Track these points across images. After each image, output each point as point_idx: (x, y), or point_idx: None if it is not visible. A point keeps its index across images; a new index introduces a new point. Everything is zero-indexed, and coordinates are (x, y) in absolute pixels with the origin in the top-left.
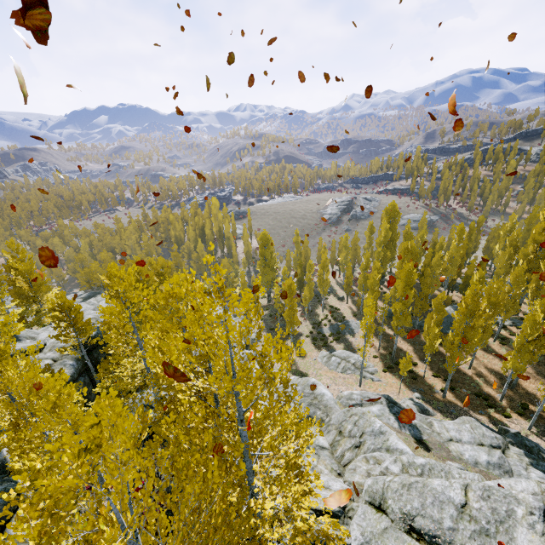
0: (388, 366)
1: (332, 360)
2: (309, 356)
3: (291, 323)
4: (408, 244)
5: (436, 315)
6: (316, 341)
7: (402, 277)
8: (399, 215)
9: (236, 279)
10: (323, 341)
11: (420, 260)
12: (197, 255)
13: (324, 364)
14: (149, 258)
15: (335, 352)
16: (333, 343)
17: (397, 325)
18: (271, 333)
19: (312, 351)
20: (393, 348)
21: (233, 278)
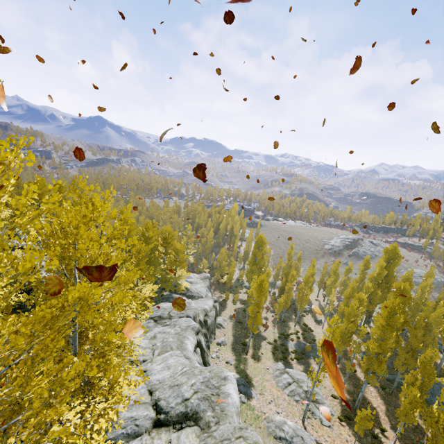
0: (347, 415)
1: (283, 377)
2: (263, 362)
3: (253, 319)
4: (401, 285)
5: (421, 376)
6: (277, 351)
7: (383, 312)
8: (400, 258)
9: (226, 268)
10: (283, 354)
11: (417, 312)
12: (205, 240)
13: (273, 378)
14: (166, 226)
15: (289, 370)
16: (293, 361)
17: (368, 369)
18: (237, 325)
19: (268, 359)
20: (358, 396)
21: (225, 265)
